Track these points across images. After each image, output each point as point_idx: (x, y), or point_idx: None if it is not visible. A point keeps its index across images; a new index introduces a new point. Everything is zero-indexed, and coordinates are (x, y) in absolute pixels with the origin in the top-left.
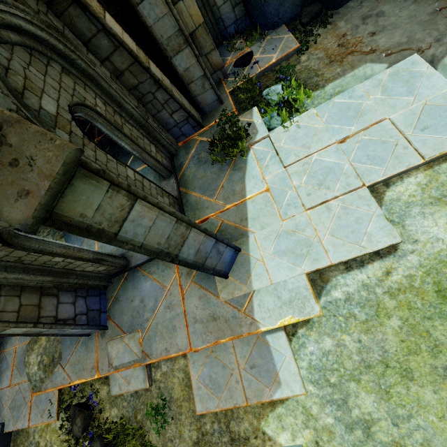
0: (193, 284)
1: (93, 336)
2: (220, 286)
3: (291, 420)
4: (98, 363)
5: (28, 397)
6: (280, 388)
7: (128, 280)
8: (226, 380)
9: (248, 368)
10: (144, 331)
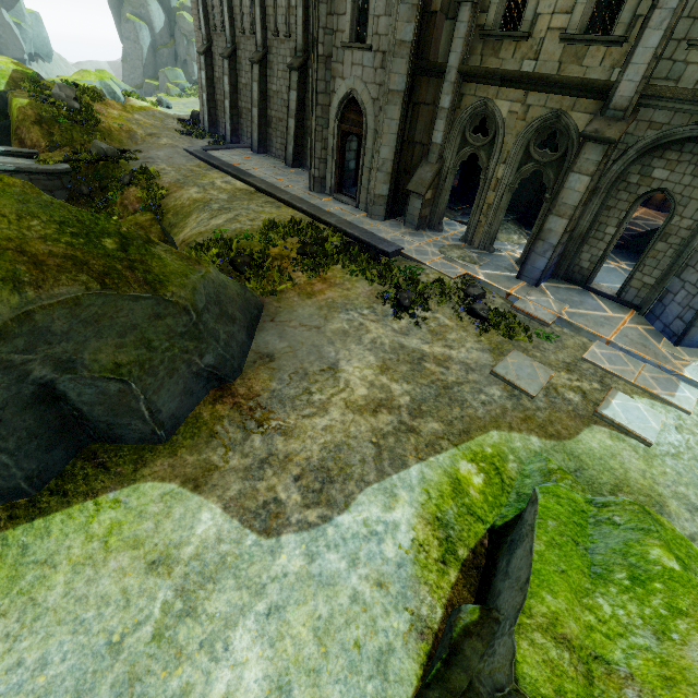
0: (638, 328)
1: (519, 281)
2: (664, 344)
3: (663, 411)
4: (515, 290)
5: (435, 257)
6: (671, 397)
7: (576, 289)
8: (624, 367)
9: (650, 377)
10: (571, 309)
